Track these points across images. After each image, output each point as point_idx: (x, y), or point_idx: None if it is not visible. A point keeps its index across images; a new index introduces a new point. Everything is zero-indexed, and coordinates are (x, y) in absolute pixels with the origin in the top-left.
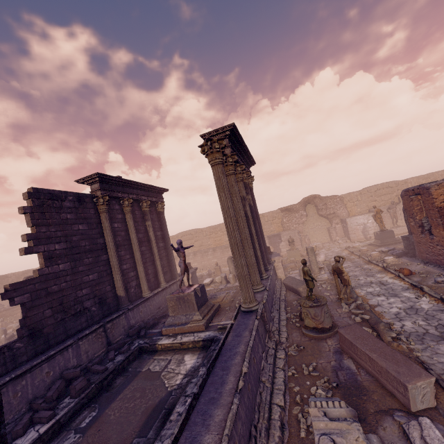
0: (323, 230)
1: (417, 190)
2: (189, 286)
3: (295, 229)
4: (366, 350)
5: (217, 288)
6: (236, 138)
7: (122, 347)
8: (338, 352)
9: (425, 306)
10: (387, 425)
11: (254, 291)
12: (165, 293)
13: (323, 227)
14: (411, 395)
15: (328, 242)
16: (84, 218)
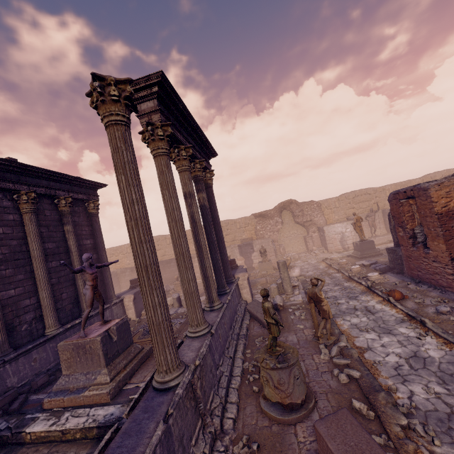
0: (299, 239)
1: (411, 192)
2: (103, 324)
3: (269, 237)
4: None
5: None
6: (175, 104)
7: None
8: None
9: (435, 355)
10: None
11: (193, 335)
12: (88, 324)
13: (299, 236)
14: None
15: (304, 252)
16: None
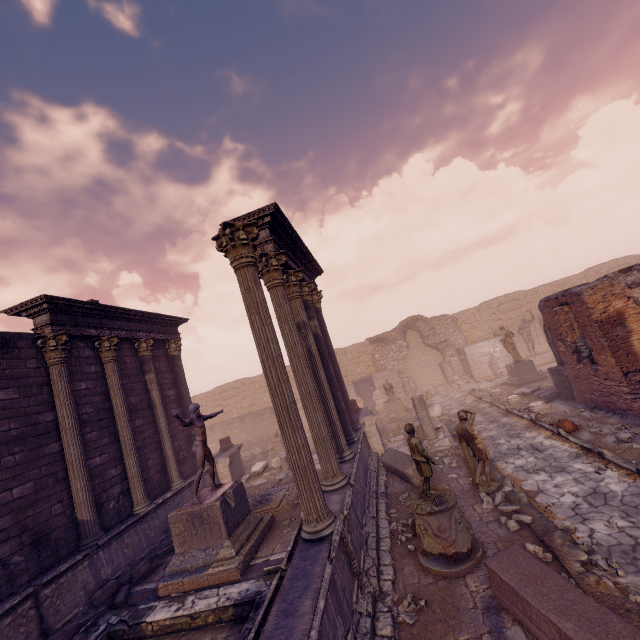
0: (434, 367)
1: (563, 298)
2: (215, 488)
3: (393, 368)
4: (549, 612)
5: (273, 480)
6: (285, 229)
7: (72, 637)
8: (491, 608)
9: (617, 488)
10: None
11: (329, 488)
12: (180, 499)
13: (433, 363)
14: None
15: (443, 384)
16: (13, 378)
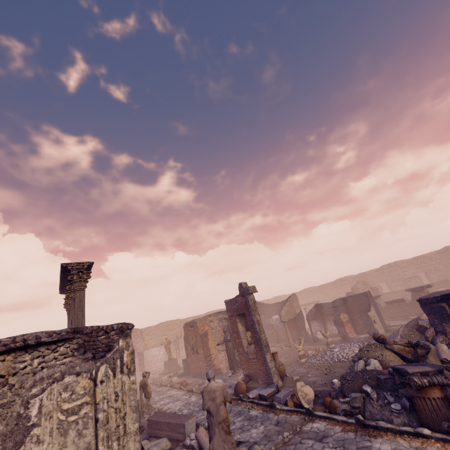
0: None
1: (192, 323)
2: None
3: None
4: (166, 419)
5: None
6: (88, 270)
7: None
8: (146, 438)
9: (194, 399)
10: (176, 449)
11: None
12: None
13: None
14: (186, 430)
15: None
16: None
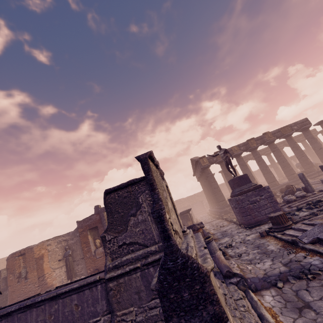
0: None
1: (24, 251)
2: None
3: None
4: None
5: None
6: None
7: None
8: None
9: None
10: None
11: None
12: None
13: None
14: None
15: None
16: None
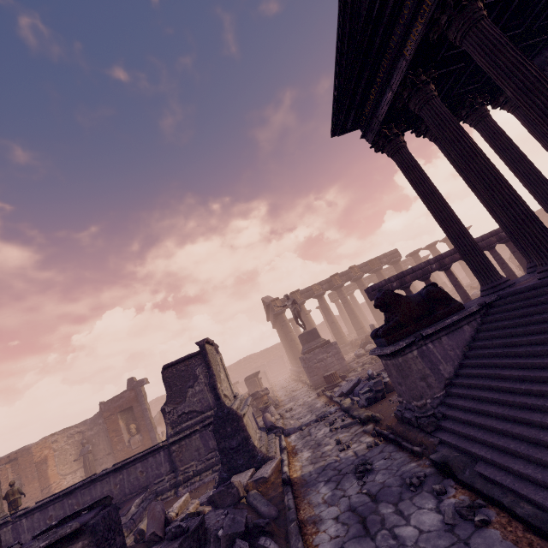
0: None
1: (16, 454)
2: None
3: None
4: None
5: None
6: None
7: None
8: None
9: None
10: None
11: None
12: None
13: None
14: None
15: None
16: None
